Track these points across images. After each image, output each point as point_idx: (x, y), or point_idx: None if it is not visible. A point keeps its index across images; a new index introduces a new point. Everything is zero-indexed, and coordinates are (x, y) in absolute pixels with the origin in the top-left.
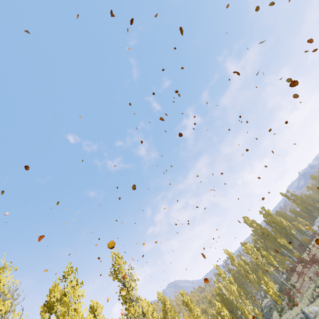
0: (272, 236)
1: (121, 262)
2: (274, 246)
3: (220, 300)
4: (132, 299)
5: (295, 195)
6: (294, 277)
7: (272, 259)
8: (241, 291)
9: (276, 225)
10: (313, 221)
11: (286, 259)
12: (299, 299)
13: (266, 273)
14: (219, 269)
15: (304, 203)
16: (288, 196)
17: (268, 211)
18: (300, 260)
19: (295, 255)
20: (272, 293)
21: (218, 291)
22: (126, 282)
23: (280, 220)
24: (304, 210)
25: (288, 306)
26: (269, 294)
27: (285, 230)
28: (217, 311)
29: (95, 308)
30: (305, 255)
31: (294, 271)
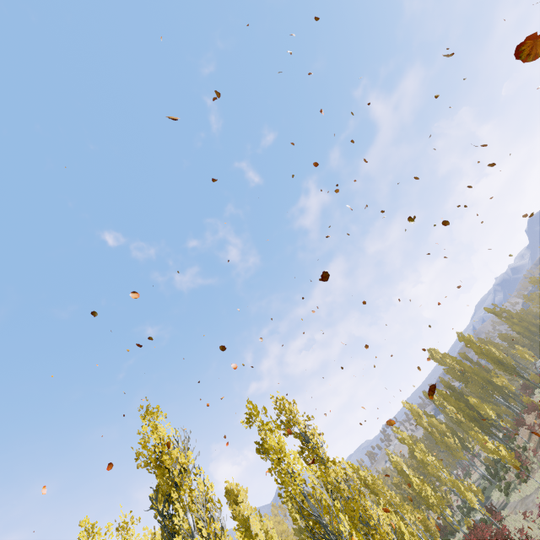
0: (479, 376)
1: (293, 409)
2: (483, 392)
3: (400, 483)
4: (323, 460)
5: (507, 311)
6: (521, 436)
7: (488, 409)
8: (440, 464)
9: (487, 356)
10: (537, 351)
11: (504, 411)
12: (538, 465)
13: (469, 438)
14: (400, 432)
15: (523, 322)
16: (498, 312)
17: (470, 337)
18: (532, 407)
19: (524, 401)
20: (504, 454)
21: (400, 468)
22: (312, 436)
23: (490, 350)
24: (525, 333)
25: (522, 477)
26: (499, 455)
27: (503, 363)
28: (400, 498)
29: (235, 492)
30: (536, 401)
31: (523, 425)
